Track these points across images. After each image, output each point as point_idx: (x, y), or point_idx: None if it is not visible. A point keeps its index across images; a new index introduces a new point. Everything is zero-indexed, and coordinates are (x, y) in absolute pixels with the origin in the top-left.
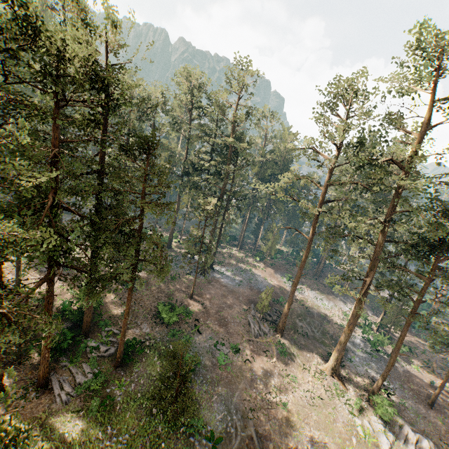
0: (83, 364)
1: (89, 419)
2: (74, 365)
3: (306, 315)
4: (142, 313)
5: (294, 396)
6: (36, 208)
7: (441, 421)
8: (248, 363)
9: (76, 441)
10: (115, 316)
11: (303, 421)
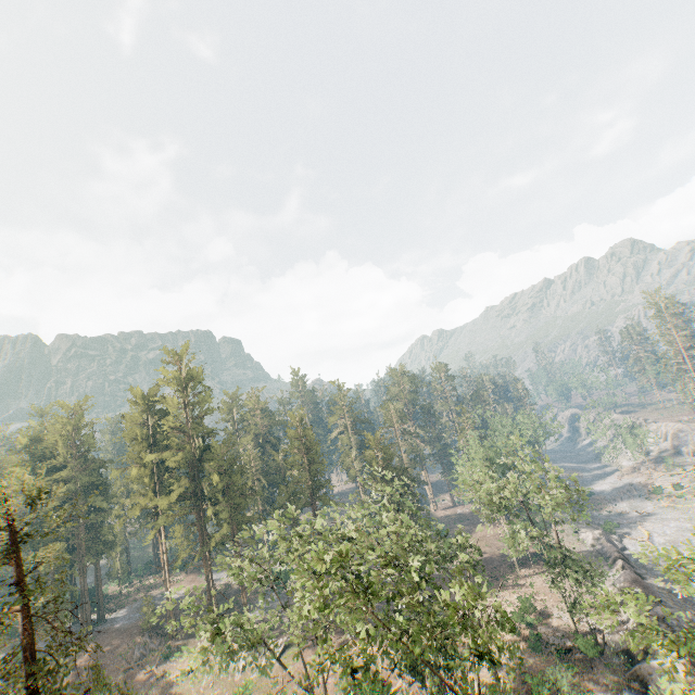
0: None
1: None
2: None
3: (220, 601)
4: None
5: (163, 687)
6: None
7: None
8: (117, 690)
9: None
10: None
11: None
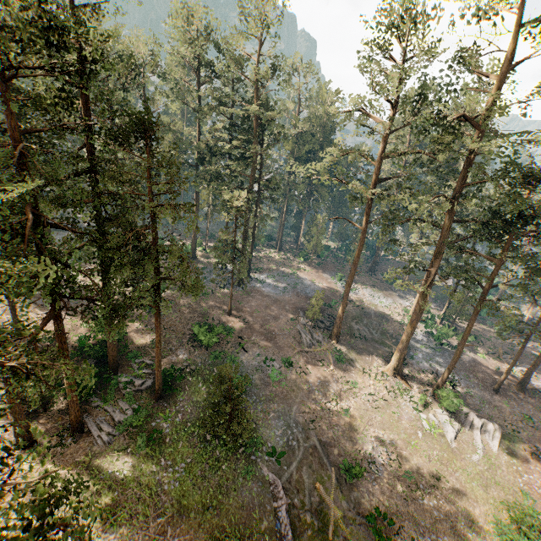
0: (119, 401)
1: (138, 455)
2: (109, 404)
3: (362, 316)
4: (176, 338)
5: (355, 401)
6: (15, 229)
7: (506, 404)
8: (303, 375)
9: (129, 478)
10: (144, 345)
11: (367, 424)
